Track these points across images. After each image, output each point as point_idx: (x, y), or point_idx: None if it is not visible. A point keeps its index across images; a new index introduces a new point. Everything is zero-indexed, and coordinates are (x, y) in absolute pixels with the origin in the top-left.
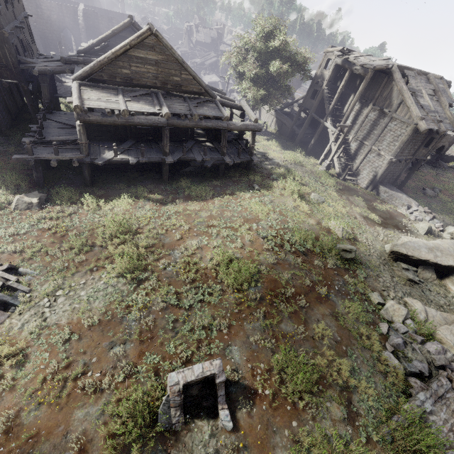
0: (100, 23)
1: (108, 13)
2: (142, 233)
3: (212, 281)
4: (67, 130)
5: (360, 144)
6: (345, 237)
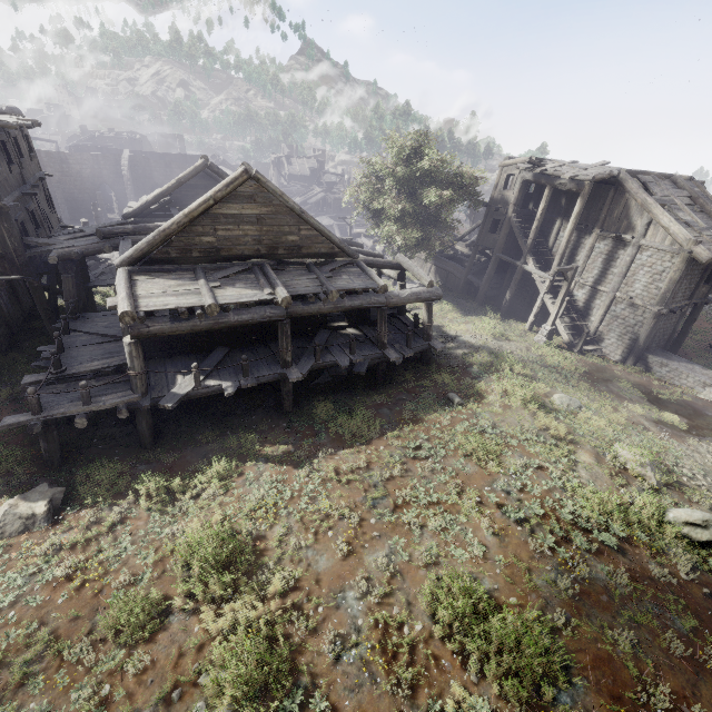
0: (153, 170)
1: (165, 157)
2: (267, 549)
3: (460, 687)
4: (106, 347)
5: (592, 291)
6: (660, 483)
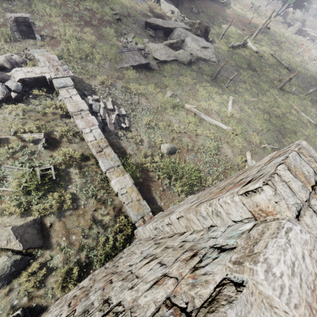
0: None
1: None
2: None
3: (36, 14)
4: None
5: None
6: (121, 14)
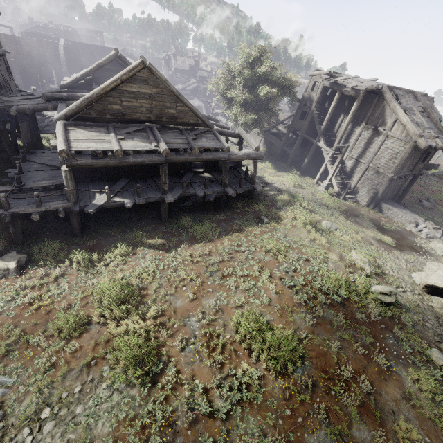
0: (81, 56)
1: (89, 47)
2: (148, 295)
3: (246, 364)
4: (50, 173)
5: (356, 162)
6: (372, 272)
